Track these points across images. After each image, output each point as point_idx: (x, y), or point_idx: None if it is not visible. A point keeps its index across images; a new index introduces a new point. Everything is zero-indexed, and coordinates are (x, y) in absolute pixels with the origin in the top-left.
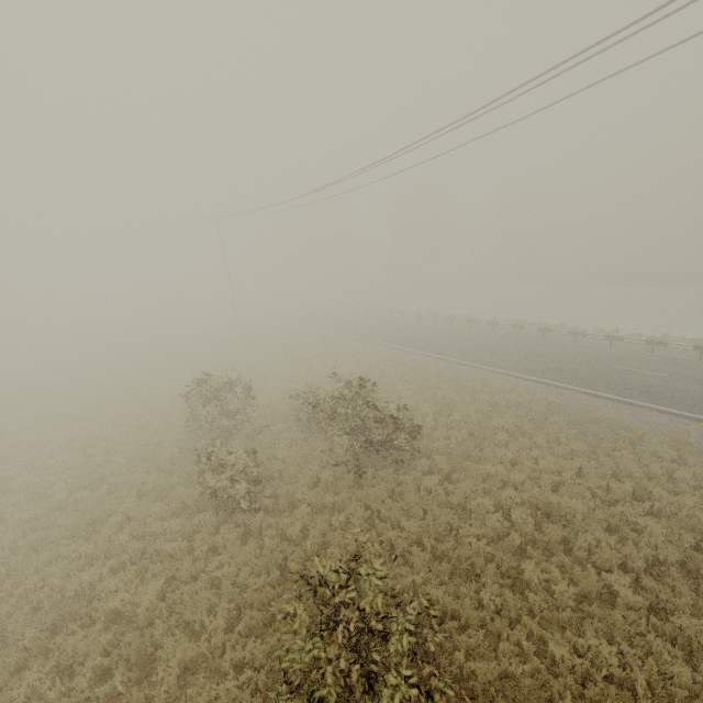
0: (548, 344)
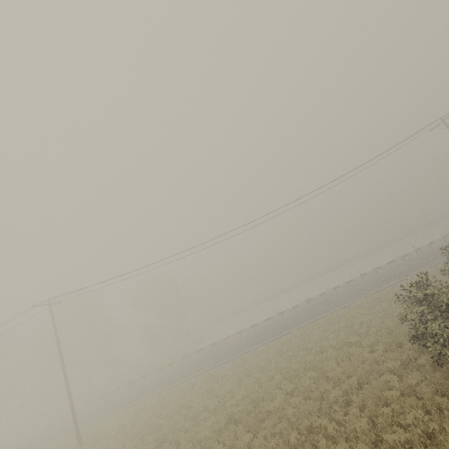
0: (349, 289)
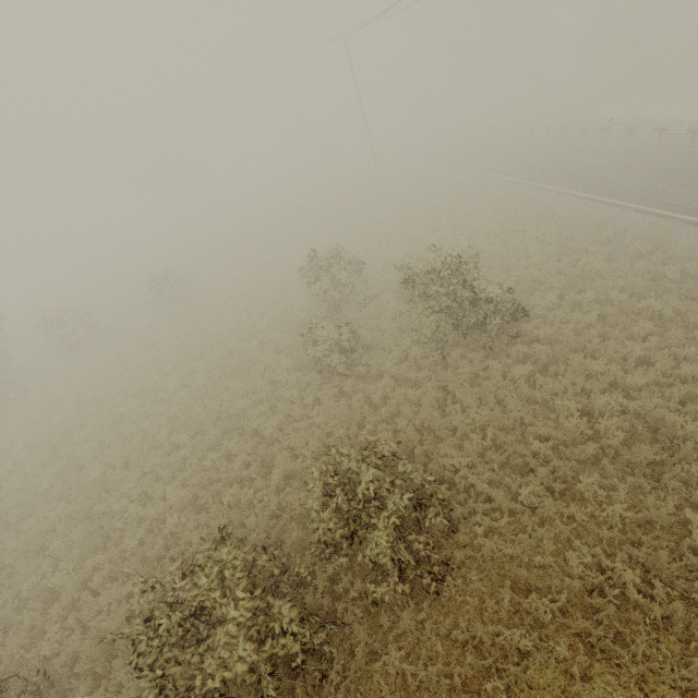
0: None
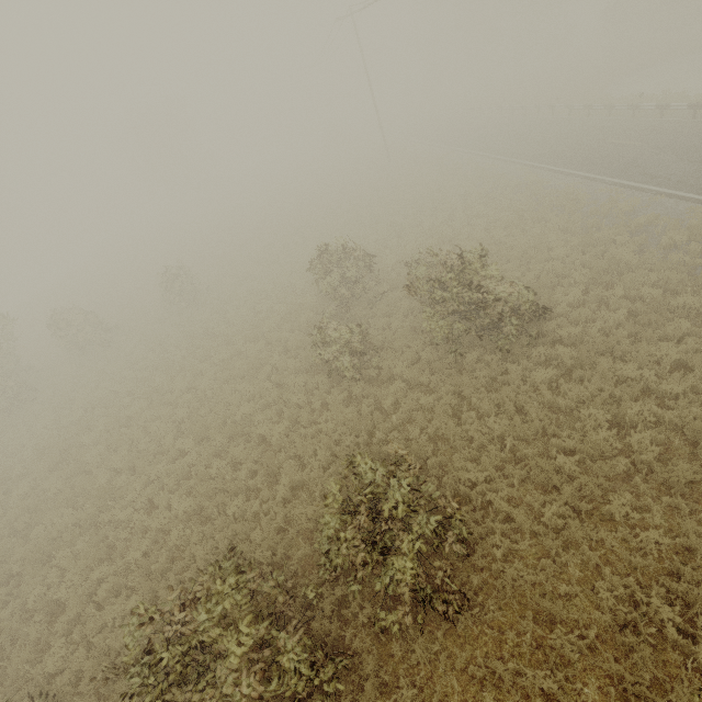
0: None
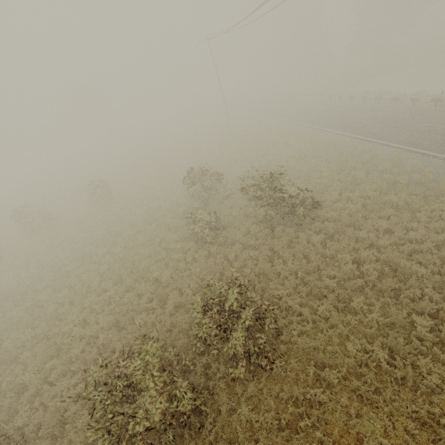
0: None
